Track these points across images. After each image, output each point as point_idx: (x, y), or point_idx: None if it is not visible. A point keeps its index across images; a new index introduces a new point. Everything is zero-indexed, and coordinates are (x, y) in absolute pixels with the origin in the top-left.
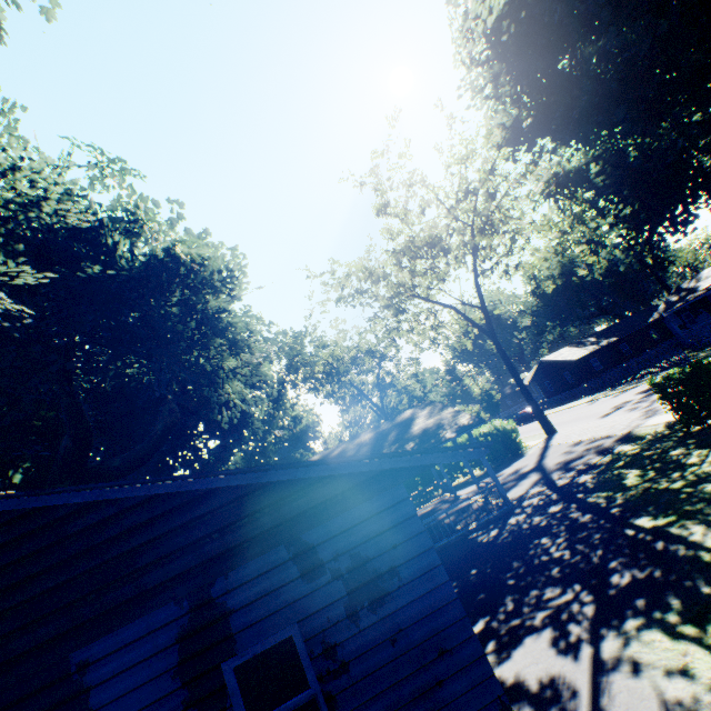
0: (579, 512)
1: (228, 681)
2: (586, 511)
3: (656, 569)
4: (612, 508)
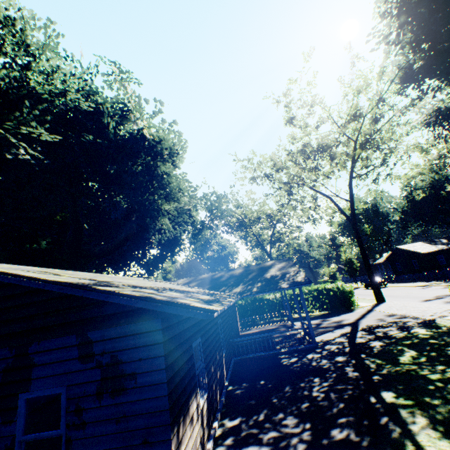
0: (352, 368)
1: (19, 405)
2: (357, 369)
3: (366, 439)
4: (375, 375)
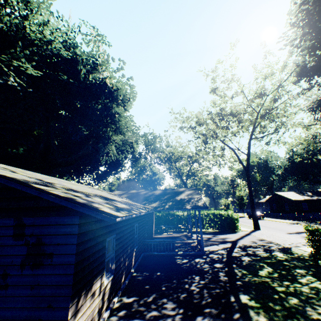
0: (224, 274)
1: None
2: (227, 275)
3: None
4: (239, 281)
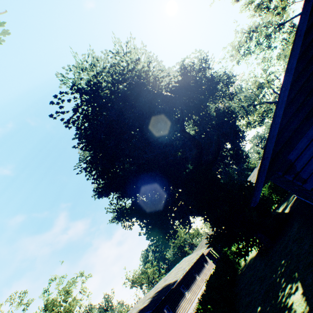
0: None
1: None
2: None
3: None
4: None
